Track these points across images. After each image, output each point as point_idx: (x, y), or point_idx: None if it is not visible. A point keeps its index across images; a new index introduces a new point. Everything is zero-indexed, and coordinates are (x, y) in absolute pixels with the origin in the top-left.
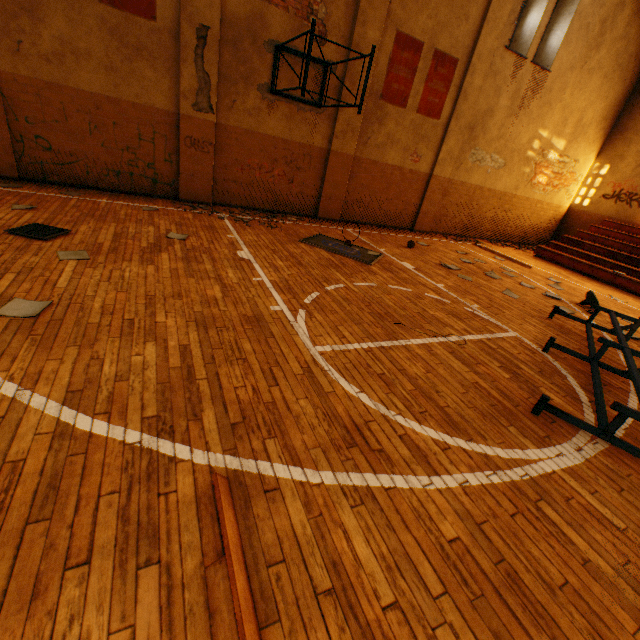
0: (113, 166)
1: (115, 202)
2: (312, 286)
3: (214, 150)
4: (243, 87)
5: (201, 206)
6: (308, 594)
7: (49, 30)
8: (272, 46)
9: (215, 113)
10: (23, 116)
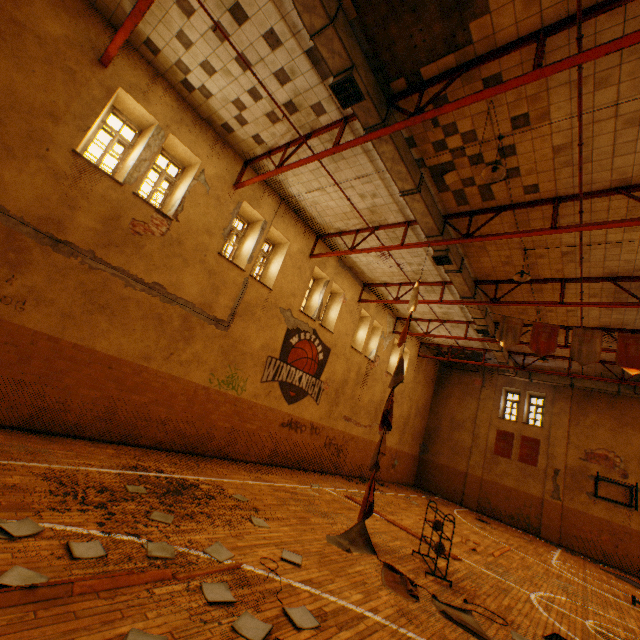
0: (510, 513)
1: (507, 526)
2: (577, 566)
3: (560, 516)
4: (576, 491)
5: (549, 541)
6: (516, 554)
7: (499, 467)
8: (592, 476)
9: (560, 500)
10: (483, 490)
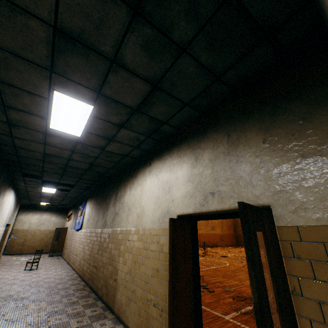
0: None
1: None
2: None
3: None
4: None
5: None
6: None
7: None
8: None
9: None
10: (258, 238)
